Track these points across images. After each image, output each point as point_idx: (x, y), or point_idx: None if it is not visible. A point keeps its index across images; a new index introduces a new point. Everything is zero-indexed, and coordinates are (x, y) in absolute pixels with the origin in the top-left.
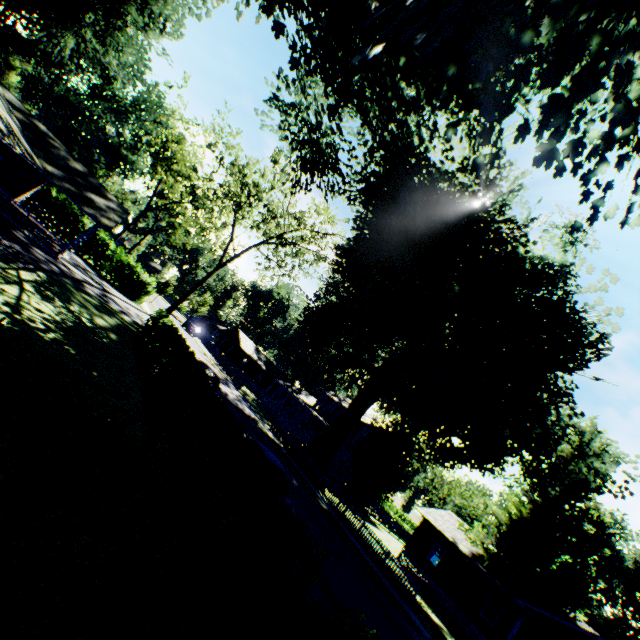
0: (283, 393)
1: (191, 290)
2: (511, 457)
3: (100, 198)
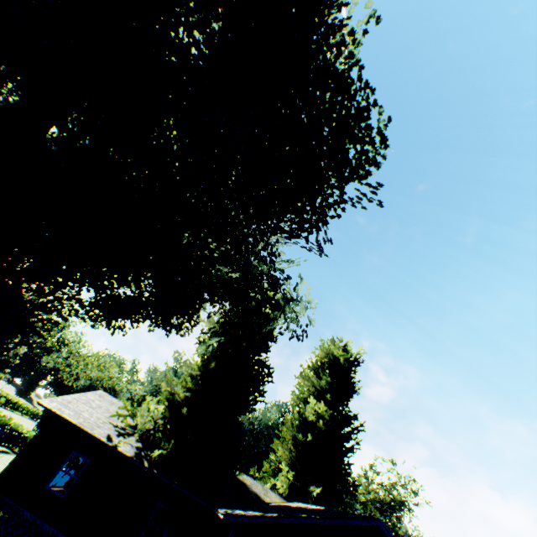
0: None
1: None
2: (204, 310)
3: None
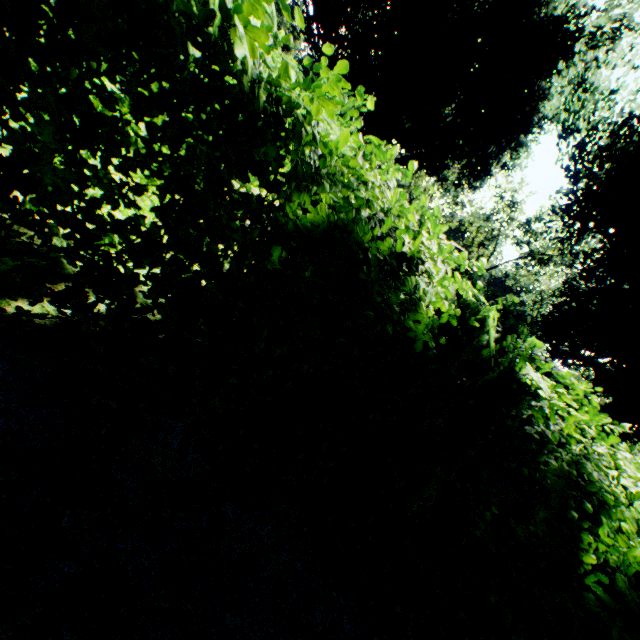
0: None
1: None
2: None
3: None
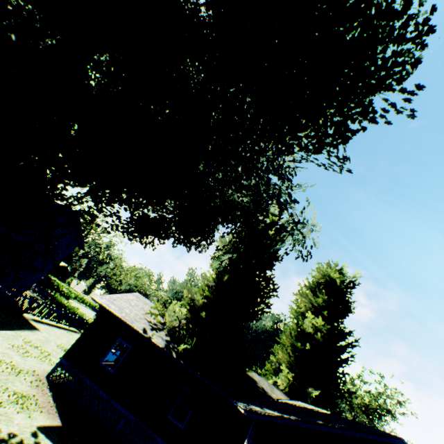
0: None
1: None
2: (217, 231)
3: None
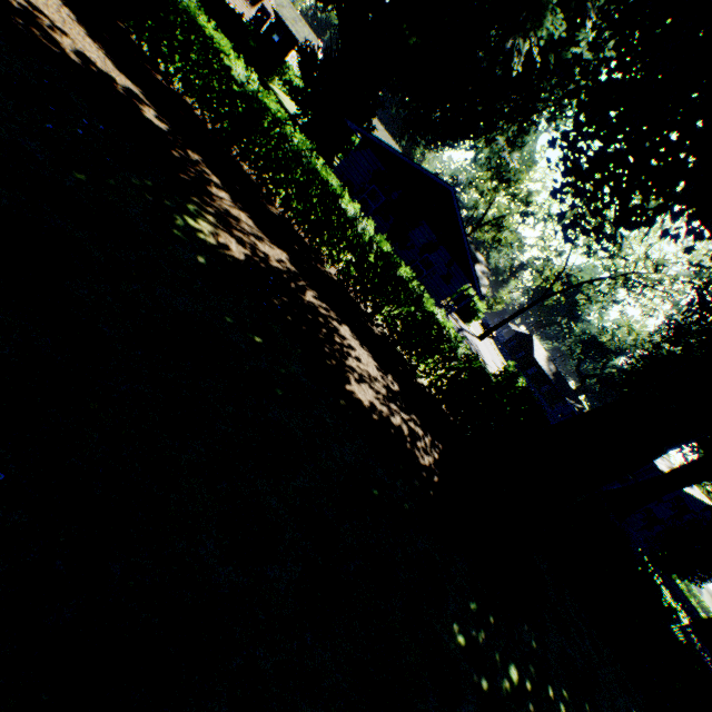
0: (571, 415)
1: (512, 317)
2: None
3: (477, 266)
